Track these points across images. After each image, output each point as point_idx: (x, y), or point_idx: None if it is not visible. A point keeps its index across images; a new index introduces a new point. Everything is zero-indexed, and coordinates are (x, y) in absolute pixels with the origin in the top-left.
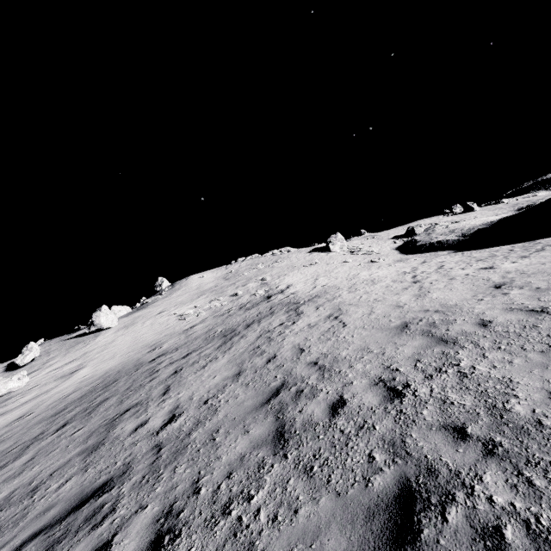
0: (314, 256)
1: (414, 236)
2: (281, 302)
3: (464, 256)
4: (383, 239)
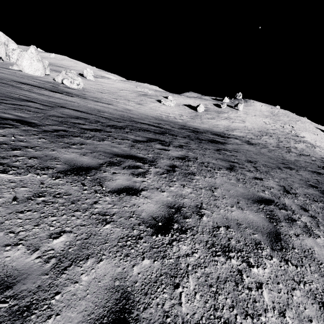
0: (317, 131)
1: None
2: (306, 141)
3: None
4: None
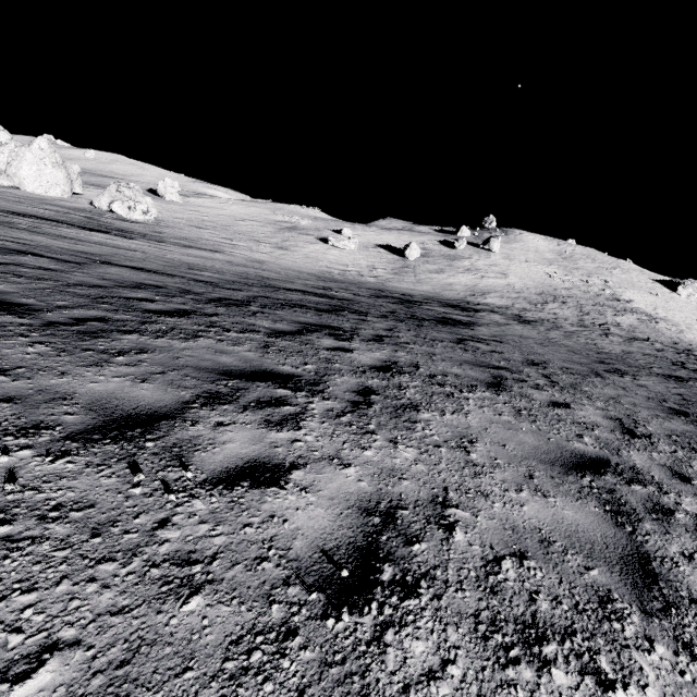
0: (657, 287)
1: None
2: (636, 309)
3: None
4: None
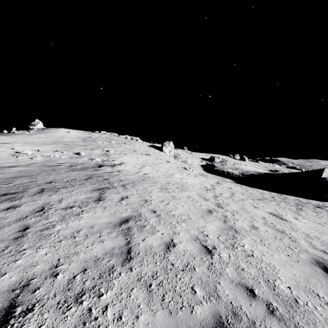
0: (151, 149)
1: (213, 162)
2: (101, 175)
3: (243, 188)
4: (195, 157)
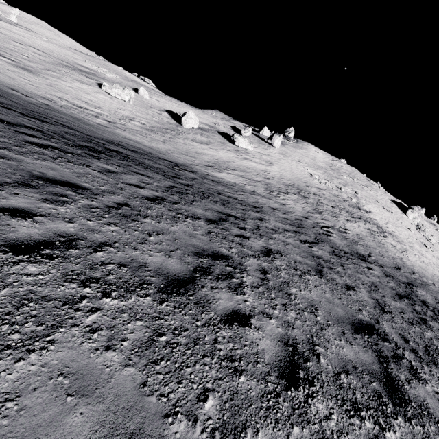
0: (393, 206)
1: None
2: (371, 220)
3: None
4: None
